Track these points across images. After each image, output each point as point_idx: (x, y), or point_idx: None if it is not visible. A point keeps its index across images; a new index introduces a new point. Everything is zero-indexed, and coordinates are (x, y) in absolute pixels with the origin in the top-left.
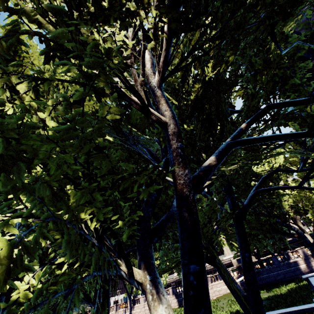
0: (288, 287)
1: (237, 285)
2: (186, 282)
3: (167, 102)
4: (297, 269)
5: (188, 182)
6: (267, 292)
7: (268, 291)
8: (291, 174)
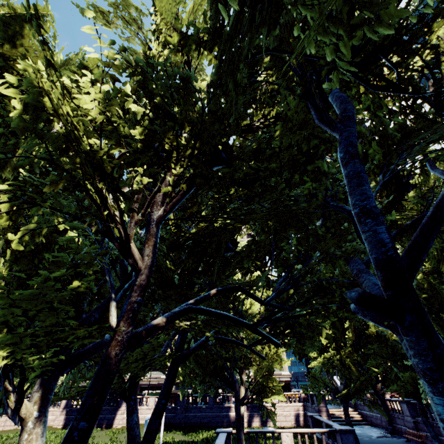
0: (205, 435)
1: (138, 429)
2: (68, 436)
3: (155, 245)
4: (226, 416)
5: (125, 341)
6: (182, 434)
7: (184, 433)
8: None
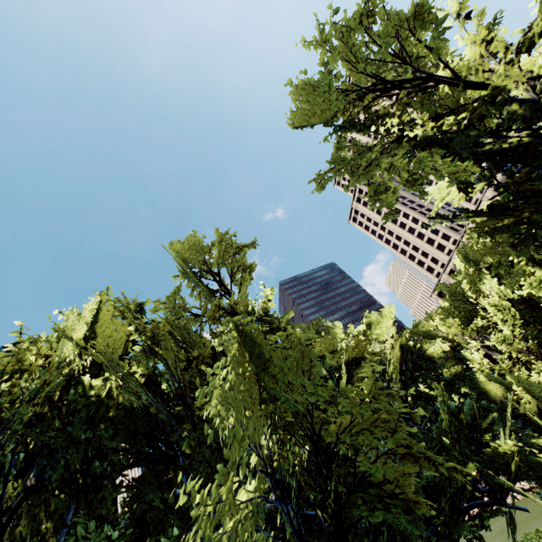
0: None
1: None
2: None
3: None
4: None
5: None
6: None
7: None
8: None
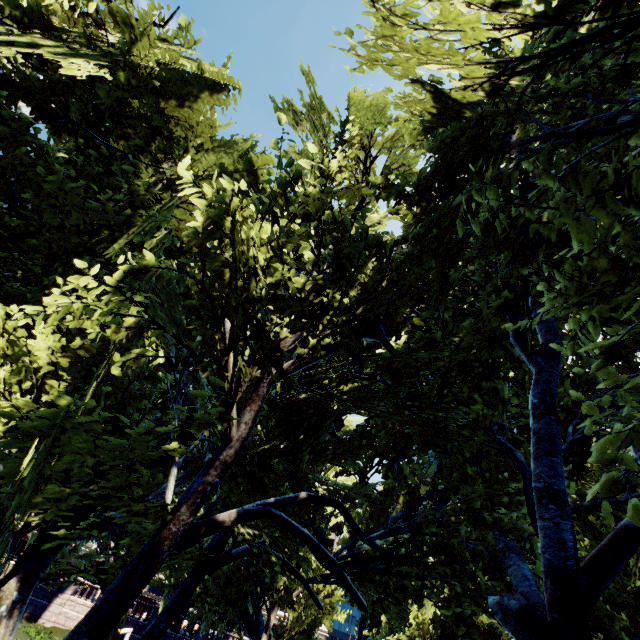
0: None
1: None
2: None
3: (259, 411)
4: None
5: (180, 535)
6: None
7: None
8: (337, 533)
